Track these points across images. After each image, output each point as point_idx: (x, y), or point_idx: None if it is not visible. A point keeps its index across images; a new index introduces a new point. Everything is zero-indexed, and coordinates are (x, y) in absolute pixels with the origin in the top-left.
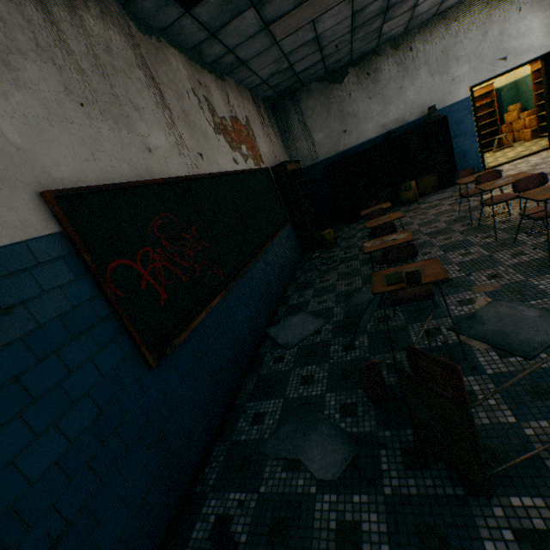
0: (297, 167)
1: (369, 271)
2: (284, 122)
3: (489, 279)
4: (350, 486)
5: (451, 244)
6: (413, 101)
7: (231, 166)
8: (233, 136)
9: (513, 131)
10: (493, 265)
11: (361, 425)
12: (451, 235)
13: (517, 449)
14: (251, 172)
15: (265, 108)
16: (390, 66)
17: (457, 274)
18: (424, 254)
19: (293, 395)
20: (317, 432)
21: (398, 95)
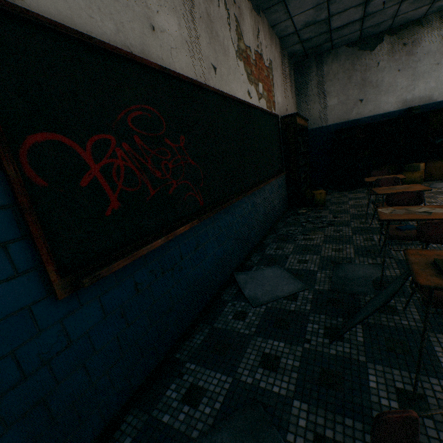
0: (305, 124)
1: (364, 242)
2: (302, 82)
3: None
4: None
5: None
6: None
7: (244, 96)
8: (253, 69)
9: None
10: None
11: None
12: None
13: None
14: (261, 111)
15: (288, 63)
16: (432, 39)
17: None
18: None
19: (246, 379)
20: None
21: (431, 71)
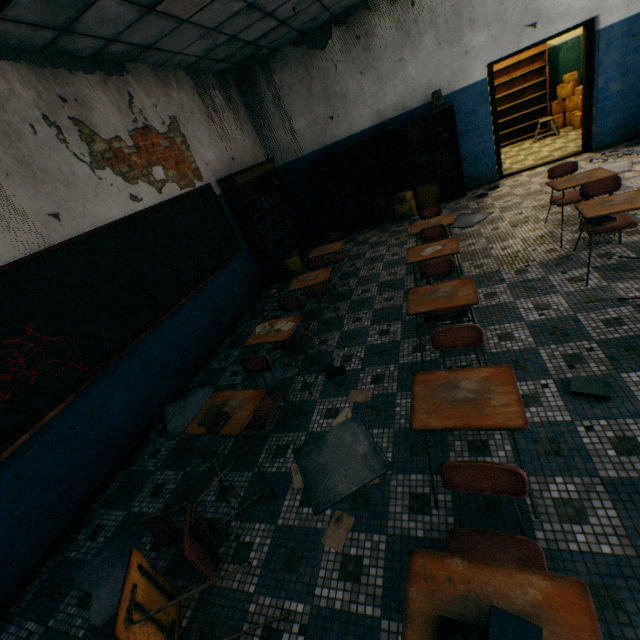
0: (266, 169)
1: None
2: (255, 101)
3: (371, 383)
4: (106, 636)
5: (385, 310)
6: (416, 81)
7: (125, 208)
8: (135, 160)
9: (565, 110)
10: (391, 359)
11: (156, 564)
12: (396, 293)
13: (231, 626)
14: (169, 203)
15: (221, 86)
16: (386, 28)
17: (356, 365)
18: (354, 321)
19: (136, 509)
20: (122, 565)
21: (397, 71)
